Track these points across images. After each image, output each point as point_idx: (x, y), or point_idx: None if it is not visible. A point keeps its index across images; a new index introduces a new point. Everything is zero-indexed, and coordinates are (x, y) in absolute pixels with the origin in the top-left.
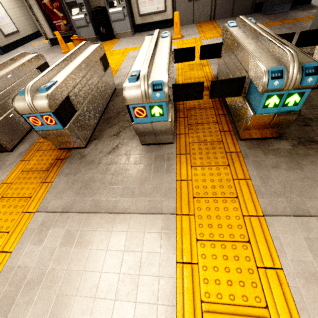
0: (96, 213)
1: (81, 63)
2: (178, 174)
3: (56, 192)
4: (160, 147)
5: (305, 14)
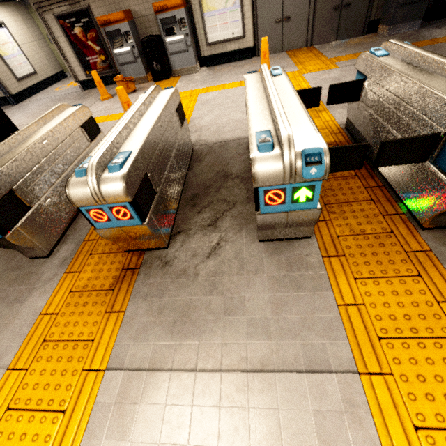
0: (213, 371)
1: (158, 119)
2: (337, 293)
3: (135, 329)
4: (291, 245)
5: (445, 32)
